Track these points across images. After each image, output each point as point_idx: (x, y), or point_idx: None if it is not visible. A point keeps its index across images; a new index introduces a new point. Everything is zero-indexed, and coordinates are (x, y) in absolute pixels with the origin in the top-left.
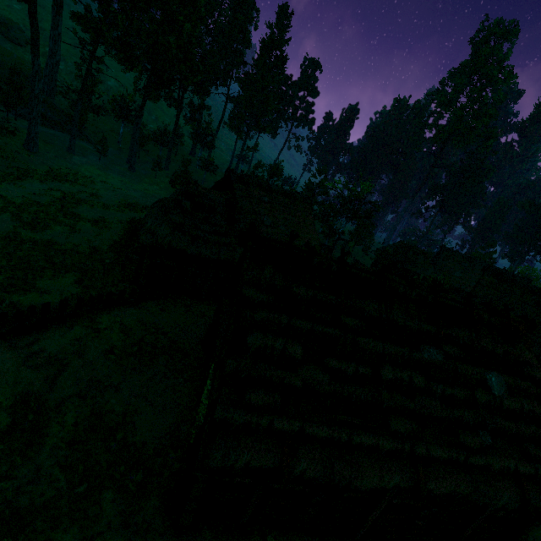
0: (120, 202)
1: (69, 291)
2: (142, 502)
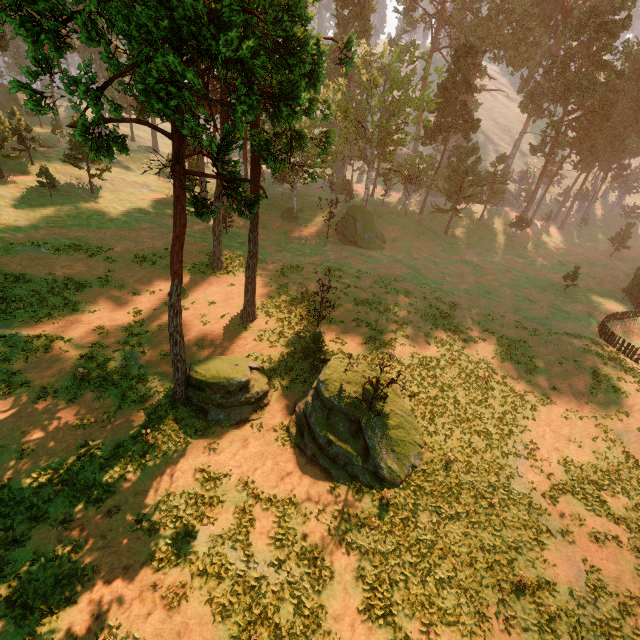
0: (584, 260)
1: (617, 308)
2: None
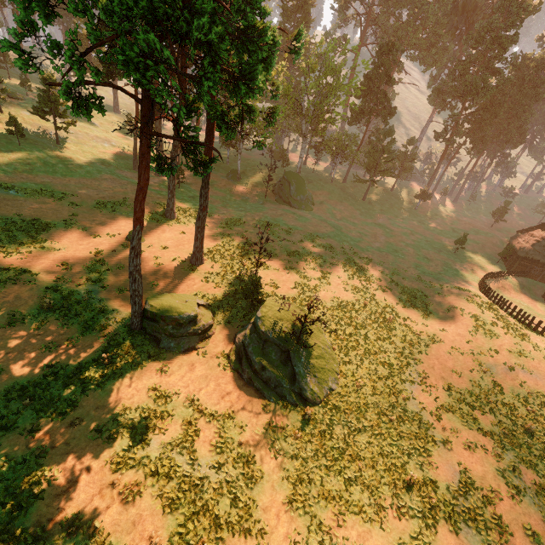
0: (471, 229)
1: (494, 269)
2: (542, 318)
